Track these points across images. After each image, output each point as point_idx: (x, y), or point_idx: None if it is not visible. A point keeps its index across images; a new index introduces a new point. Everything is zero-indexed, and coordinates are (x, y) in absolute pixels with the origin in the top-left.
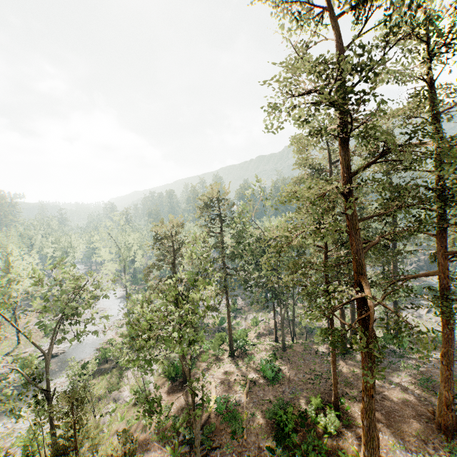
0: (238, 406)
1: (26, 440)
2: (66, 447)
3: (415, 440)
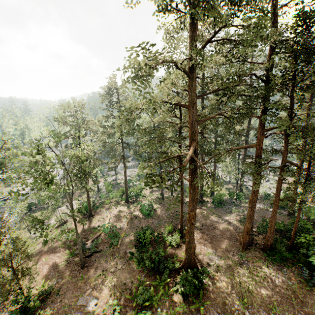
0: (120, 230)
1: None
2: None
3: (223, 250)
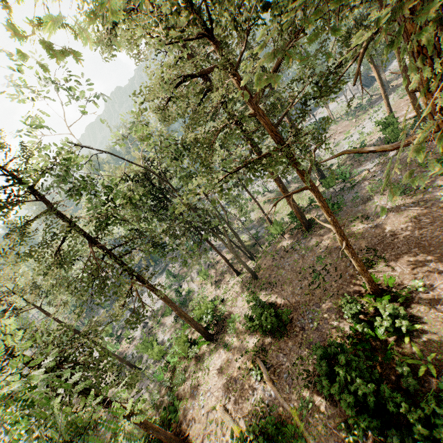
0: (276, 410)
1: None
2: None
3: None
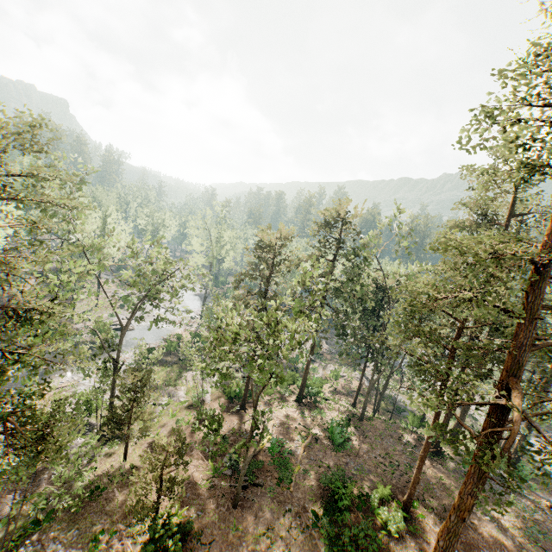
0: (292, 456)
1: (87, 398)
2: (121, 419)
3: None
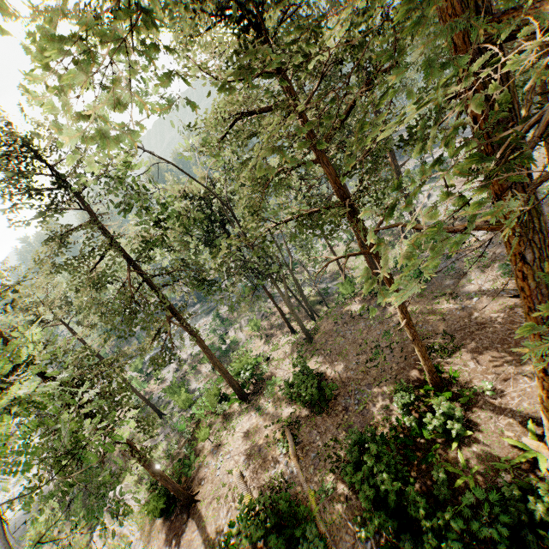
0: (294, 489)
1: None
2: None
3: None
